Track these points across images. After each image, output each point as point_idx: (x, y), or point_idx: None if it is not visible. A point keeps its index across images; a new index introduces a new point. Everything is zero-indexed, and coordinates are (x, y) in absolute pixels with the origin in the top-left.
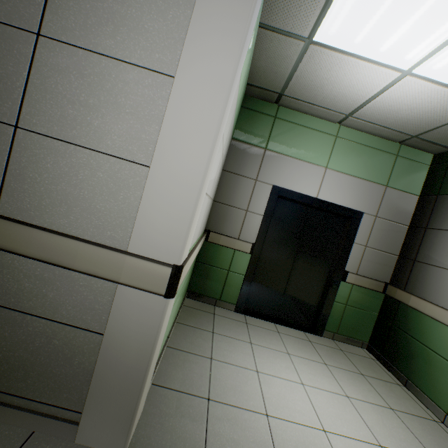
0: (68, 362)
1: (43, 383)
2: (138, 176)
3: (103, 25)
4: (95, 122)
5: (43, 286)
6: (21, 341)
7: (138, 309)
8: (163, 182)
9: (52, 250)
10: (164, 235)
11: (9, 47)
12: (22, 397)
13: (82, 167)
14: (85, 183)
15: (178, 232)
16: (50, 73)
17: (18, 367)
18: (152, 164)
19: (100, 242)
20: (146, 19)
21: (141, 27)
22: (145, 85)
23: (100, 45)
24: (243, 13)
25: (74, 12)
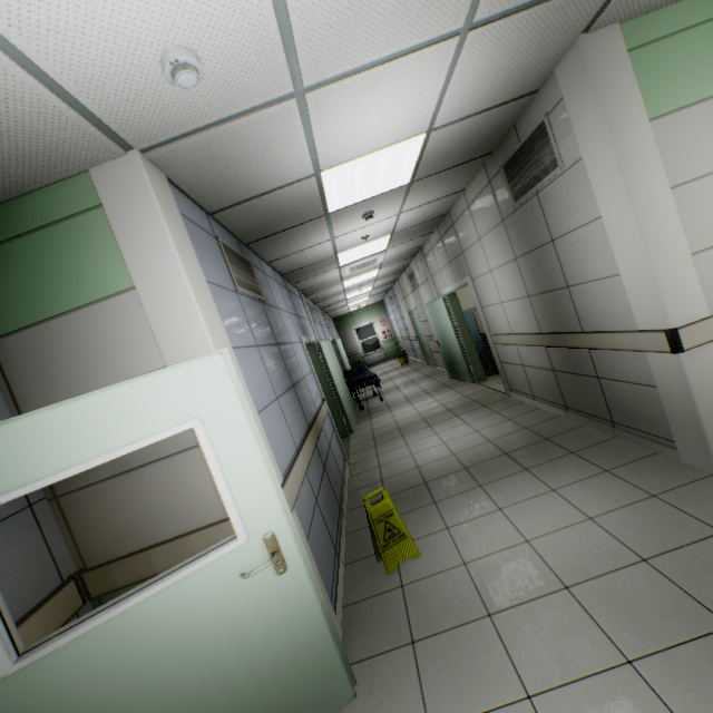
0: (651, 408)
1: (646, 423)
2: (619, 283)
3: (565, 217)
4: (588, 266)
5: (616, 364)
6: (624, 398)
7: (664, 366)
8: (630, 280)
9: (606, 343)
10: (649, 313)
11: (548, 254)
12: (642, 432)
13: (596, 292)
14: (602, 300)
15: (655, 307)
16: (563, 255)
17: (631, 413)
18: (619, 273)
19: (625, 330)
20: (576, 198)
21: (576, 204)
22: (594, 231)
23: (569, 227)
24: (607, 152)
25: (555, 221)
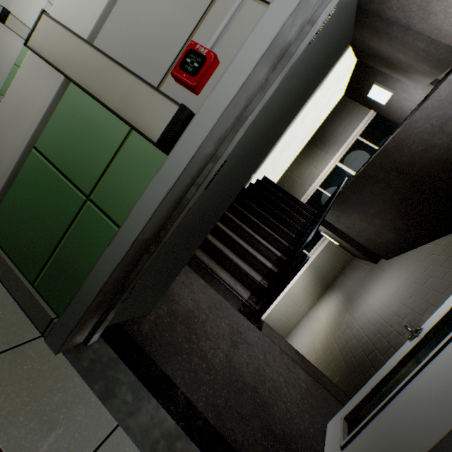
0: None
1: None
2: None
3: None
4: None
5: None
6: None
7: None
8: None
9: None
10: None
11: None
12: None
13: None
14: None
15: None
16: None
17: None
18: None
19: None
20: None
21: None
22: None
23: None
24: None
25: None
